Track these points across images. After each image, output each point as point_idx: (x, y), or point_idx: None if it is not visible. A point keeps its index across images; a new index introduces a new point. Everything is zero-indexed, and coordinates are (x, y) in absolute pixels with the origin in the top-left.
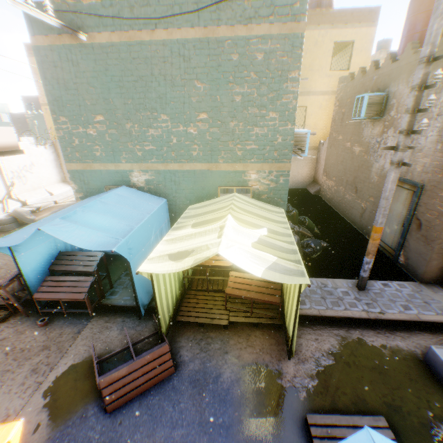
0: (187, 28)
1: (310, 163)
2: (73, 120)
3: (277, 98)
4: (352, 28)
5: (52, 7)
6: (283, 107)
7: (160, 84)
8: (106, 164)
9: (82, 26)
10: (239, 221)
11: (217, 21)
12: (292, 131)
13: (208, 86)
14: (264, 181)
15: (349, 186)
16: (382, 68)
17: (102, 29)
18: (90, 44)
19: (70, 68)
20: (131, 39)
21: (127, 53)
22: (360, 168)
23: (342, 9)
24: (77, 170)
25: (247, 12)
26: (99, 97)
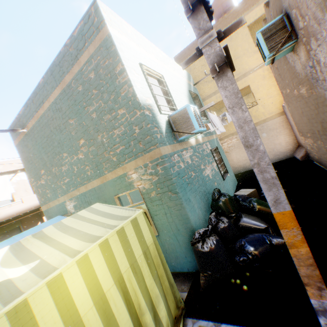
0: (54, 91)
1: (283, 130)
2: (36, 178)
3: (117, 96)
4: (258, 6)
5: (15, 123)
6: (125, 100)
7: (56, 134)
8: (54, 201)
9: (24, 125)
10: (15, 254)
11: (63, 74)
12: (143, 116)
13: (76, 119)
14: (145, 177)
15: (322, 136)
16: (269, 0)
17: (29, 120)
18: (28, 132)
19: (27, 149)
20: (38, 117)
21: (40, 126)
22: (317, 109)
23: (240, 2)
24: (46, 210)
25: (73, 54)
26: (39, 159)
